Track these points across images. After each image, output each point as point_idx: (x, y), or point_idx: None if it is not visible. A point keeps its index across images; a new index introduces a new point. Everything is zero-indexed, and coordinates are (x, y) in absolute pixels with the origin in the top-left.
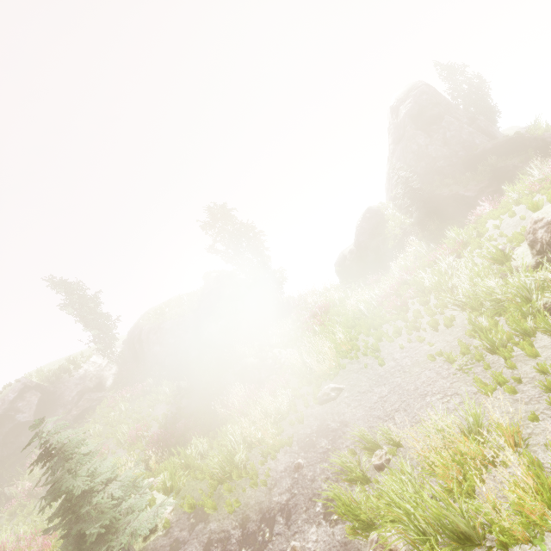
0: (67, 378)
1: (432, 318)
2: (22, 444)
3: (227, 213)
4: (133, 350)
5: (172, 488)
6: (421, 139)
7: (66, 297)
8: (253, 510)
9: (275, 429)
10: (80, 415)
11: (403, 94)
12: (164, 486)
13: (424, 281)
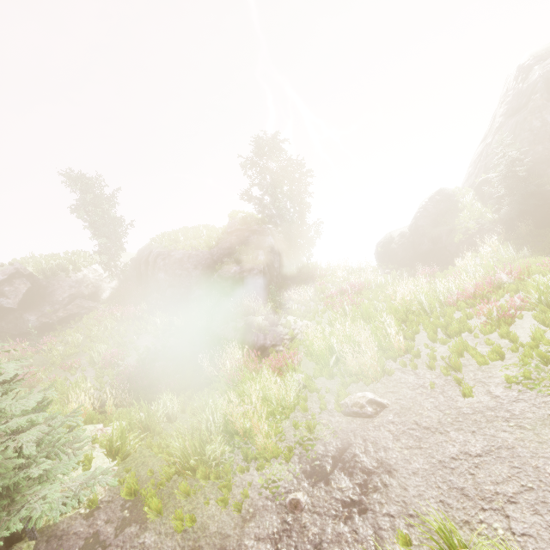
0: (63, 277)
1: None
2: (2, 329)
3: (276, 149)
4: (138, 270)
5: (118, 451)
6: None
7: (81, 193)
8: (211, 544)
9: (271, 425)
10: (66, 318)
11: (544, 50)
12: (108, 446)
13: None
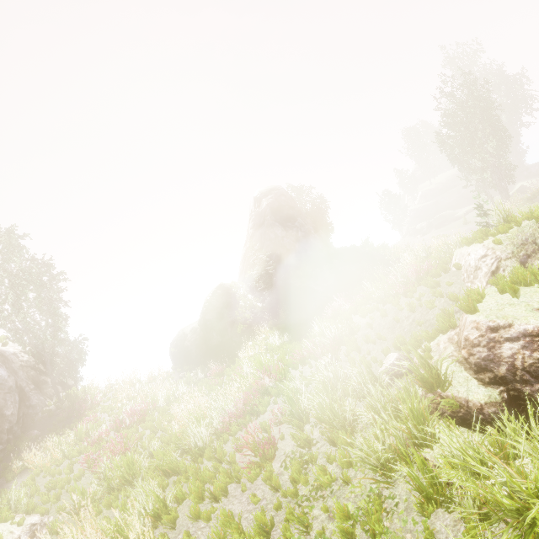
0: None
1: (338, 504)
2: None
3: (18, 246)
4: None
5: None
6: (279, 230)
7: None
8: None
9: None
10: None
11: (266, 190)
12: None
13: (305, 401)
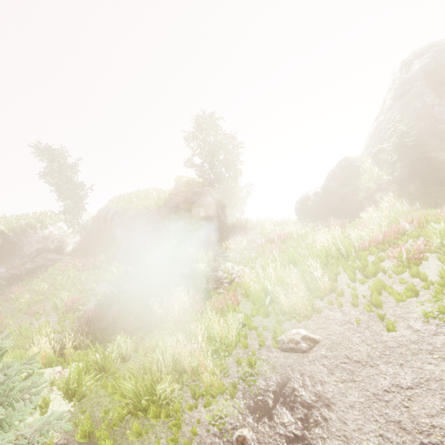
0: (32, 234)
1: None
2: None
3: (213, 125)
4: (97, 227)
5: (74, 393)
6: (429, 98)
7: (48, 162)
8: None
9: (216, 362)
10: (33, 270)
11: (421, 49)
12: (65, 389)
13: None
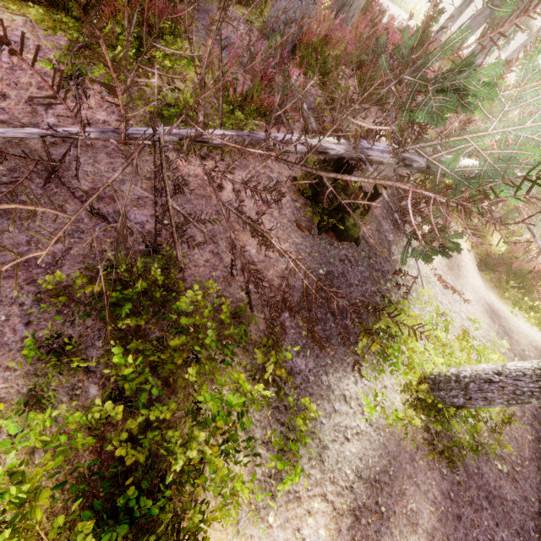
0: None
1: None
2: None
3: None
4: None
5: None
6: None
7: None
8: None
9: None
10: None
11: None
12: None
13: None
